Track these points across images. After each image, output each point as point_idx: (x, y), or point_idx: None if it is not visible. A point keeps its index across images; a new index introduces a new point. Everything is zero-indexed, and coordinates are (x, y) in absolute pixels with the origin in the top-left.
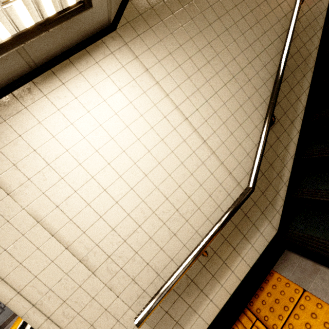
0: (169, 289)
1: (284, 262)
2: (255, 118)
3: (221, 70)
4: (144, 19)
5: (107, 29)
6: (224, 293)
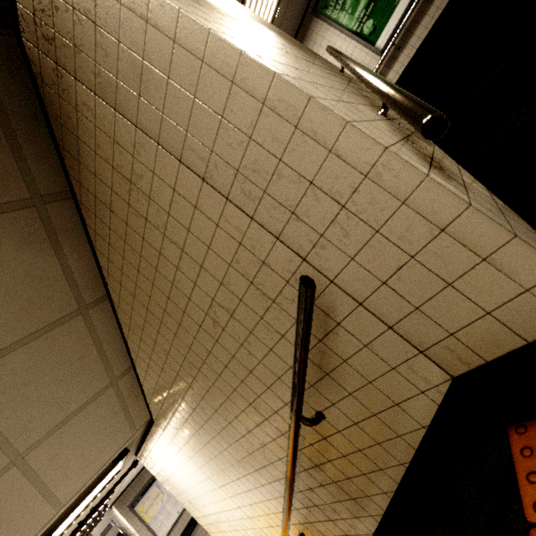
0: None
1: None
2: (281, 518)
3: (229, 466)
4: (162, 417)
5: (151, 420)
6: None
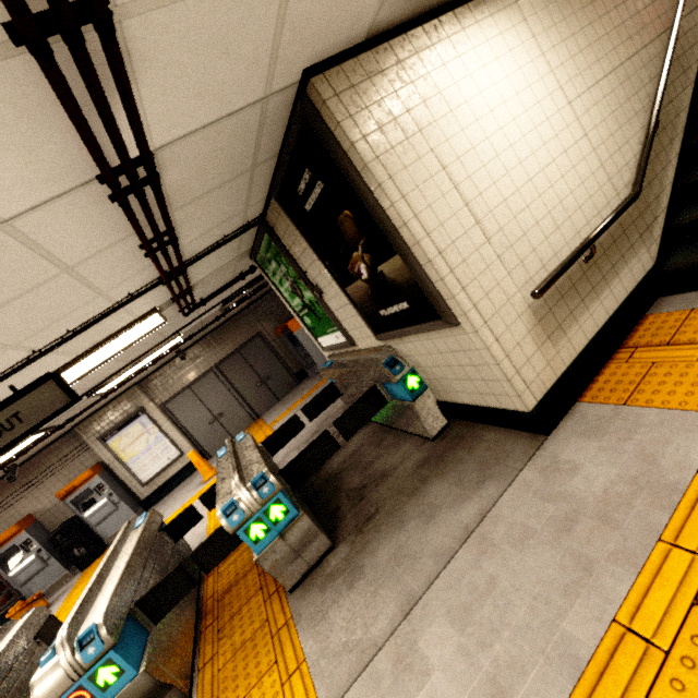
0: (566, 268)
1: (659, 306)
2: (634, 124)
3: (601, 59)
4: None
5: None
6: (603, 313)
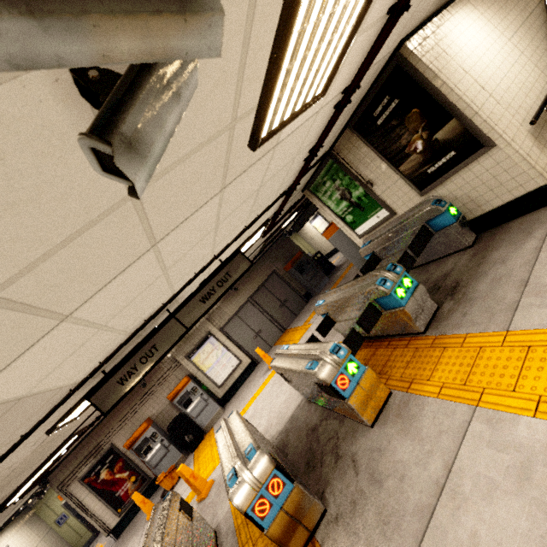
0: (543, 109)
1: None
2: (542, 46)
3: (515, 19)
4: None
5: None
6: None
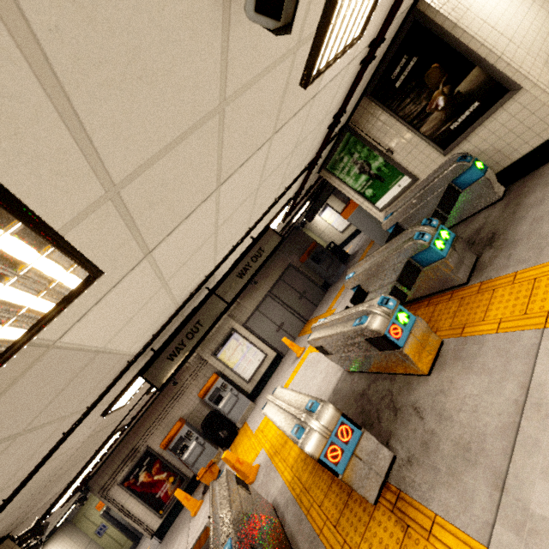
0: None
1: None
2: None
3: None
4: None
5: None
6: None
